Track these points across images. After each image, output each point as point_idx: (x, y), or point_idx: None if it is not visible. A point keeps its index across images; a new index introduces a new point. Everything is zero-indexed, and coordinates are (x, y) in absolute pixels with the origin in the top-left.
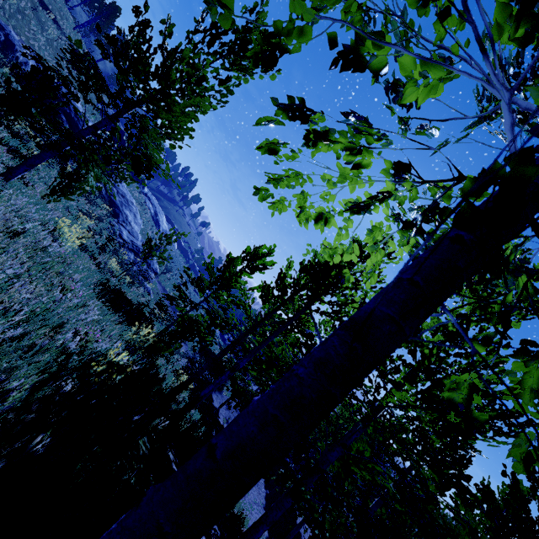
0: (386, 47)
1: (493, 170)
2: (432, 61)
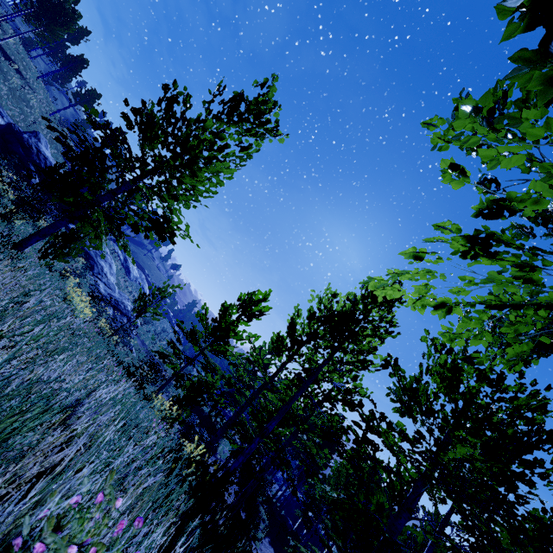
0: None
1: None
2: None
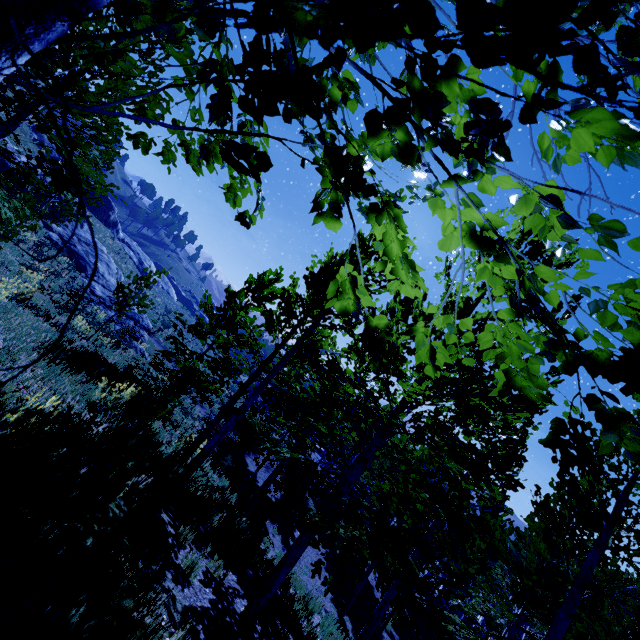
0: None
1: None
2: None
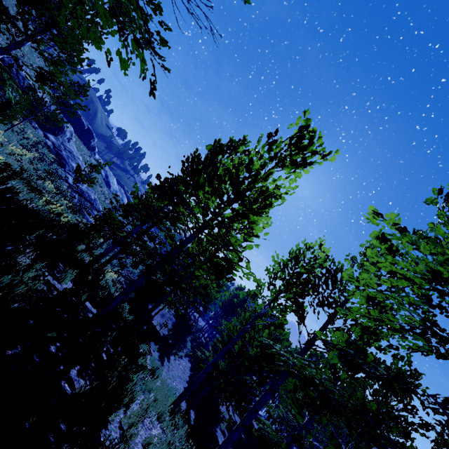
0: None
1: None
2: None
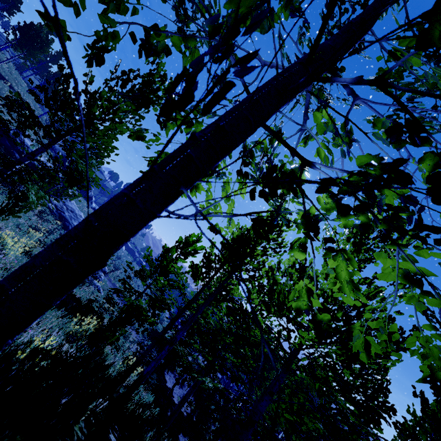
0: (163, 34)
1: (182, 73)
2: (187, 36)
